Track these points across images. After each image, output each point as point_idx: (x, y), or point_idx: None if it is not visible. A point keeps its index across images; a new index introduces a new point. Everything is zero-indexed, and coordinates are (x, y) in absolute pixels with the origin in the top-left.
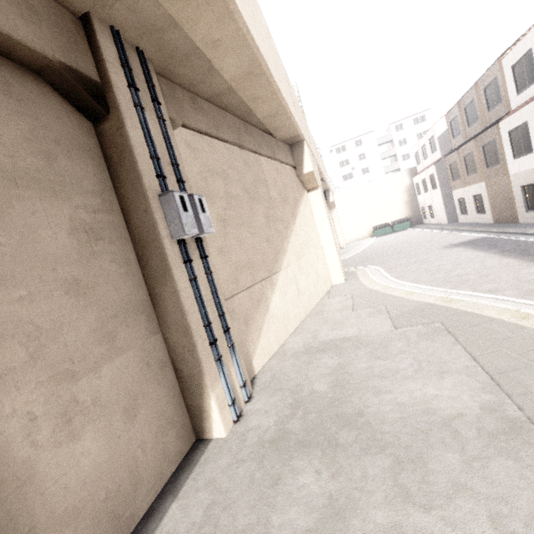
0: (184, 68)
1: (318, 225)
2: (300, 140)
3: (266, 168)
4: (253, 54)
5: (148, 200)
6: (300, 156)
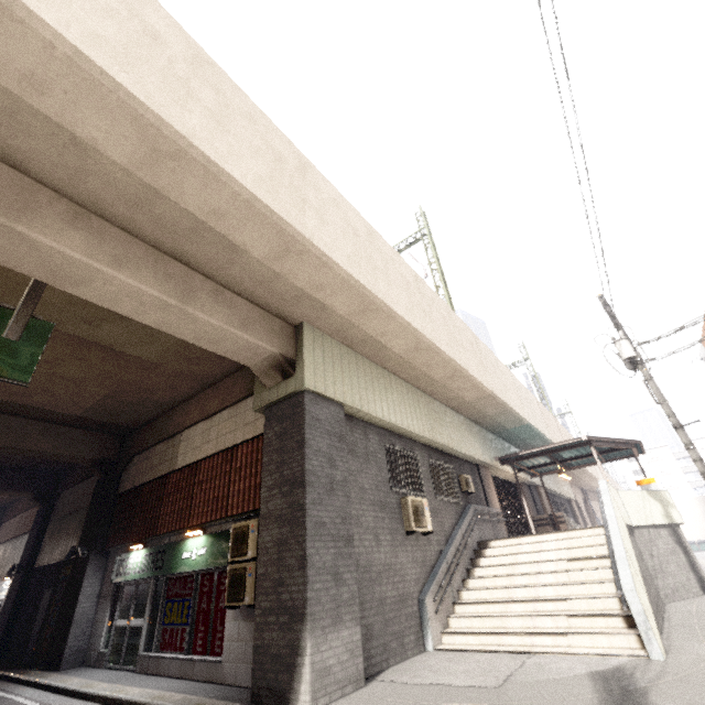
0: (589, 489)
1: None
2: None
3: None
4: None
5: (594, 519)
6: None
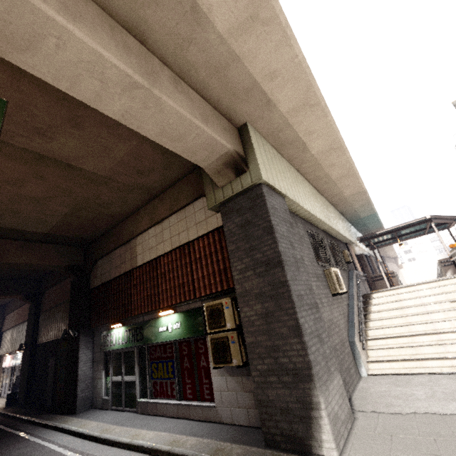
0: (385, 256)
1: (404, 278)
2: (396, 257)
3: (392, 265)
4: (395, 254)
5: None
6: (397, 261)
